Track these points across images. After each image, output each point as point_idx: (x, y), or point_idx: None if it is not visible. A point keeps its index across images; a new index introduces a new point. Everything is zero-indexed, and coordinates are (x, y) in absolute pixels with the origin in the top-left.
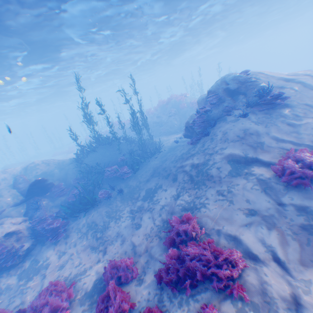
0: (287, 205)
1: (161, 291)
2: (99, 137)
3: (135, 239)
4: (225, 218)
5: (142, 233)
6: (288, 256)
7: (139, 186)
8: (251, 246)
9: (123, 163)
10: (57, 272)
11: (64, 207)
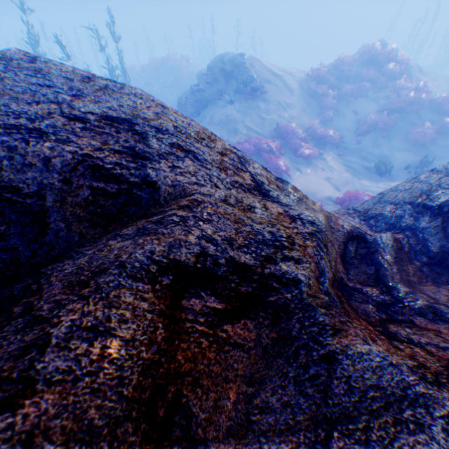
0: None
1: None
2: None
3: None
4: None
5: None
6: None
7: None
8: None
9: None
10: None
11: None
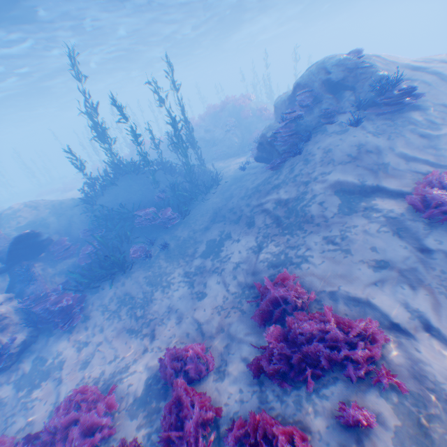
0: (435, 252)
1: (261, 388)
2: (119, 162)
3: (200, 315)
4: (342, 275)
5: (209, 304)
6: (444, 322)
7: (193, 236)
8: (388, 313)
9: (163, 203)
10: (80, 372)
11: (75, 274)
